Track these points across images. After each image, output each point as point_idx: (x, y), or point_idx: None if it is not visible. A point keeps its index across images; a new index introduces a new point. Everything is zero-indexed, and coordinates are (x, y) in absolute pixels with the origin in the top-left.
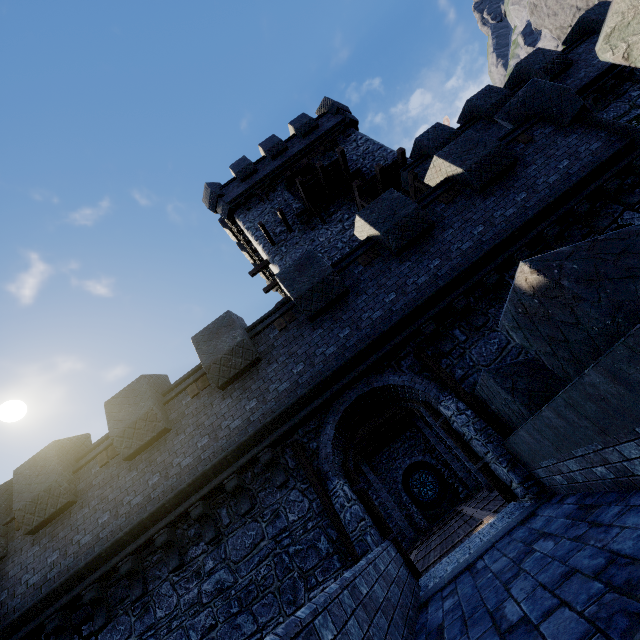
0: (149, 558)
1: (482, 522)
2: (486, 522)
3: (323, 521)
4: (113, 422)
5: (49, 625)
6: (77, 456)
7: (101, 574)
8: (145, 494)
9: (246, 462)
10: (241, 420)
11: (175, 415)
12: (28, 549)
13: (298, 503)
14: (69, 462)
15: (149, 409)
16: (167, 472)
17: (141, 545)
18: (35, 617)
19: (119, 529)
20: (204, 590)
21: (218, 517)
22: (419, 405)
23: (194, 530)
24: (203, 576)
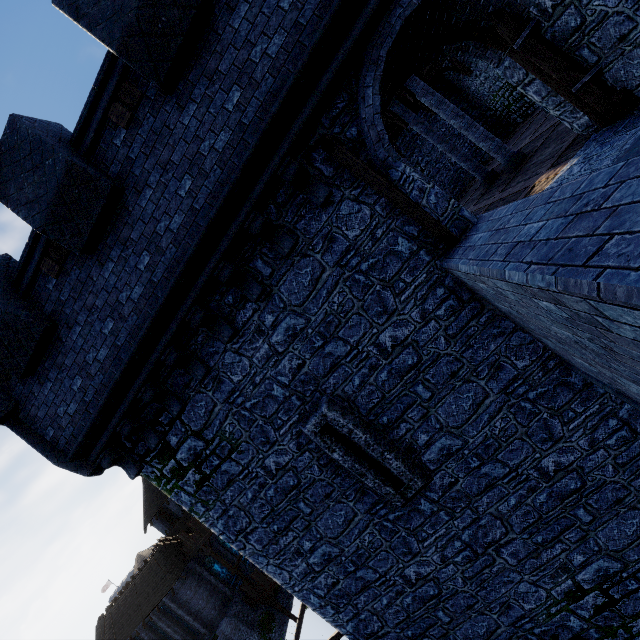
0: (192, 342)
1: (535, 185)
2: (551, 177)
3: (395, 222)
4: (23, 208)
5: (123, 431)
6: (11, 280)
7: (147, 374)
8: (144, 282)
9: (265, 189)
10: (228, 130)
11: (116, 167)
12: (39, 389)
13: (355, 215)
14: (6, 290)
15: (67, 165)
16: (156, 246)
17: (176, 333)
18: (102, 432)
19: (137, 329)
20: (275, 342)
21: (254, 272)
22: (473, 39)
23: (231, 296)
24: (267, 332)
